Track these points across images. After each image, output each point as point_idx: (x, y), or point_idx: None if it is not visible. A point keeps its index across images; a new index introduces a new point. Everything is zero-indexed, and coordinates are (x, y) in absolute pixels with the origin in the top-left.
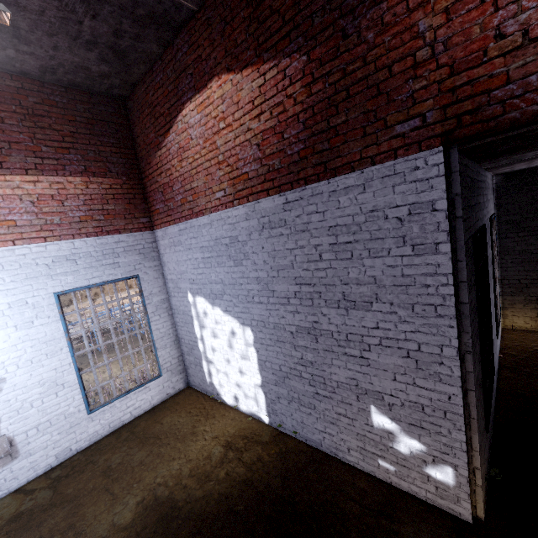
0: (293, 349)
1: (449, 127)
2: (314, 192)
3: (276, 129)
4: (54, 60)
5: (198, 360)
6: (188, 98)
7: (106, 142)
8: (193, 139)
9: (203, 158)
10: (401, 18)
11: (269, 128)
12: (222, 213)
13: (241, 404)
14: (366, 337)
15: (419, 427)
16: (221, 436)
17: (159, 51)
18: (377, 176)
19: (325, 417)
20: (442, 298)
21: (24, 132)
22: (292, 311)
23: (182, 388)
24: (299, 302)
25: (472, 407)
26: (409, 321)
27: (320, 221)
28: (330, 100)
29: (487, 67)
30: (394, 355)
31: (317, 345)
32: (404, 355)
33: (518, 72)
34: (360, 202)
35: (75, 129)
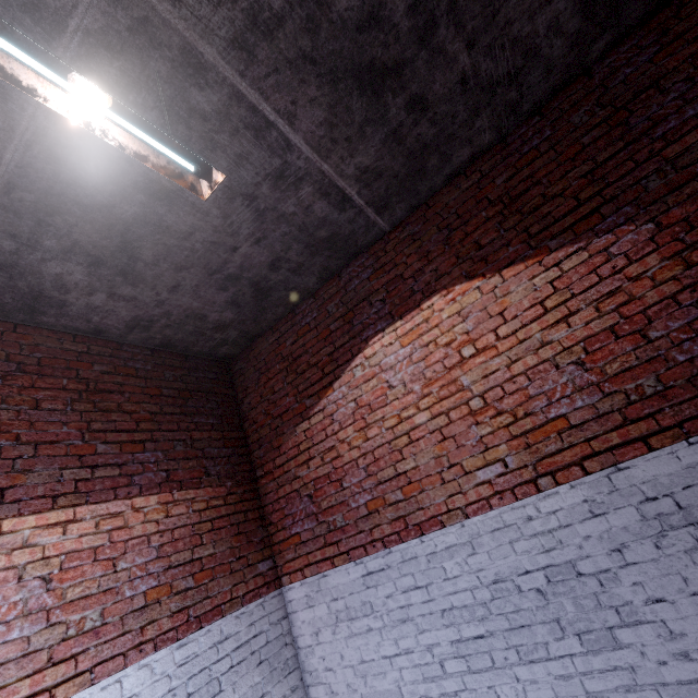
0: None
1: None
2: None
3: (619, 330)
4: (159, 308)
5: None
6: (377, 331)
7: (202, 423)
8: (395, 386)
9: (427, 412)
10: None
11: (599, 331)
12: (504, 511)
13: None
14: None
15: None
16: None
17: (314, 287)
18: None
19: None
20: None
21: (71, 421)
22: None
23: None
24: None
25: None
26: None
27: None
28: None
29: None
30: None
31: None
32: None
33: None
34: None
35: (158, 407)
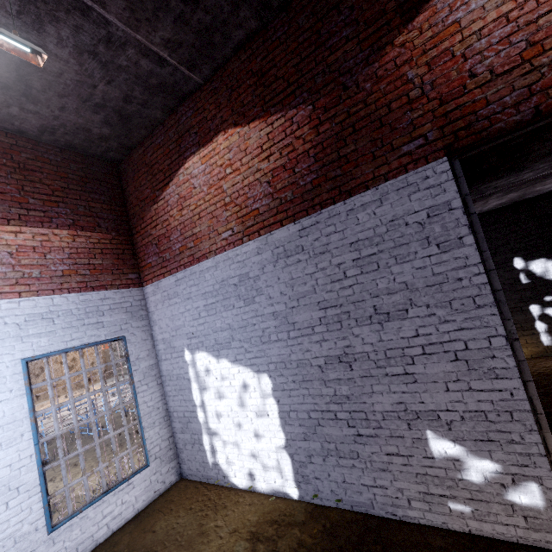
0: (324, 386)
1: (448, 141)
2: (331, 214)
3: (286, 166)
4: (57, 121)
5: (197, 435)
6: (192, 153)
7: (97, 199)
8: (196, 187)
9: (208, 203)
10: (391, 71)
11: (279, 166)
12: (229, 252)
13: (259, 482)
14: (407, 349)
15: (487, 441)
16: (241, 528)
17: (162, 118)
18: (392, 190)
19: (373, 464)
20: (478, 288)
21: (12, 184)
22: (319, 340)
23: (174, 482)
24: (326, 328)
25: (535, 400)
26: (450, 319)
27: (340, 240)
28: (338, 136)
29: (468, 96)
30: (441, 361)
31: (352, 374)
32: (452, 358)
33: (494, 97)
34: (378, 215)
35: (66, 184)
